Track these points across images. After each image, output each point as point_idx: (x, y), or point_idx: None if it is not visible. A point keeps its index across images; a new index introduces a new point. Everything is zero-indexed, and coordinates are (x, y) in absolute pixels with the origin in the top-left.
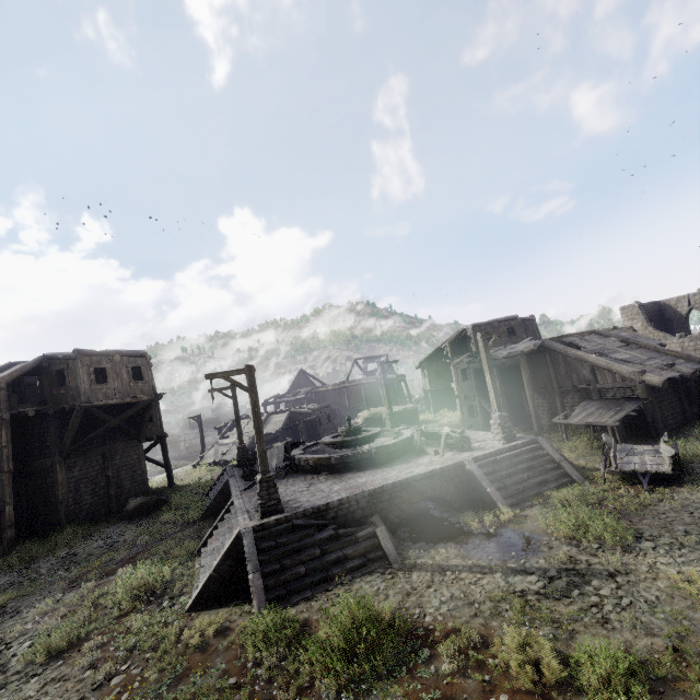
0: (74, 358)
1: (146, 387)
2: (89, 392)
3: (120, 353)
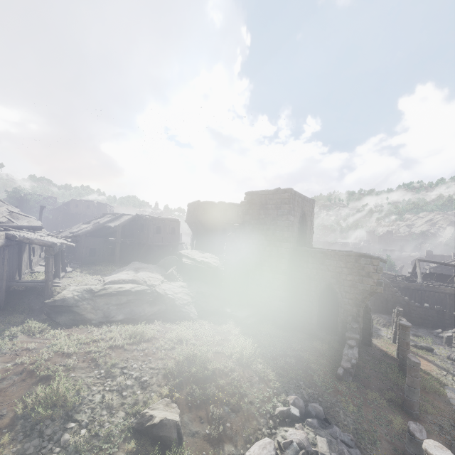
0: (70, 200)
1: (90, 211)
2: (72, 209)
3: (84, 200)
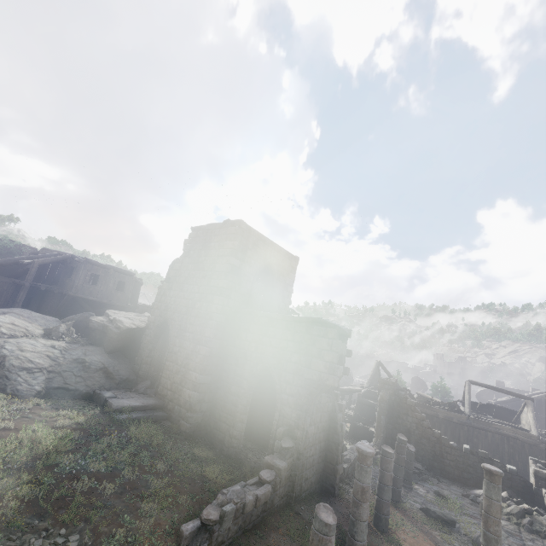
0: (41, 249)
1: None
2: None
3: (58, 252)
